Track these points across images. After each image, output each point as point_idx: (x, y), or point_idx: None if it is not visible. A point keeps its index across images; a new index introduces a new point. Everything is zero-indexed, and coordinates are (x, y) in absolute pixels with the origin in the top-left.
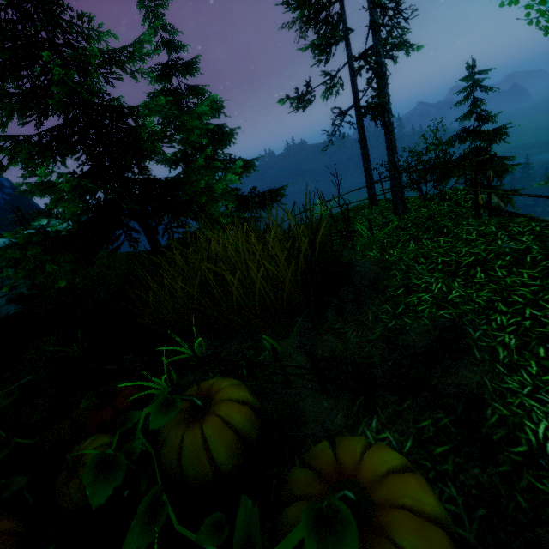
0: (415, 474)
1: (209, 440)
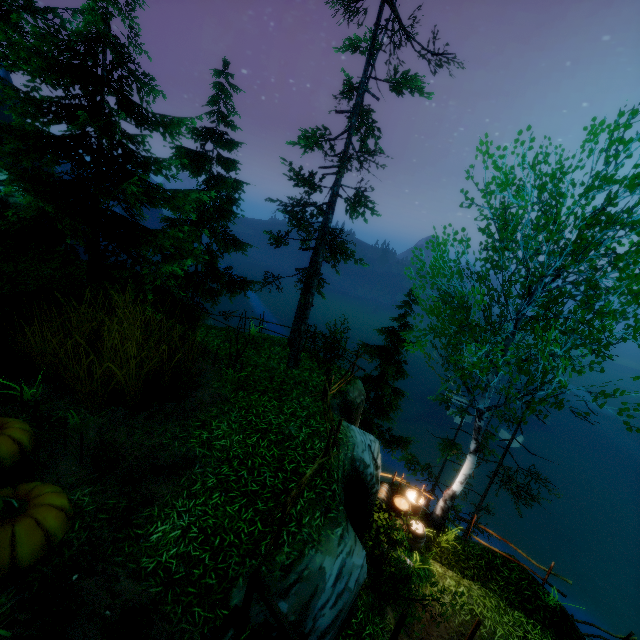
0: (61, 512)
1: None
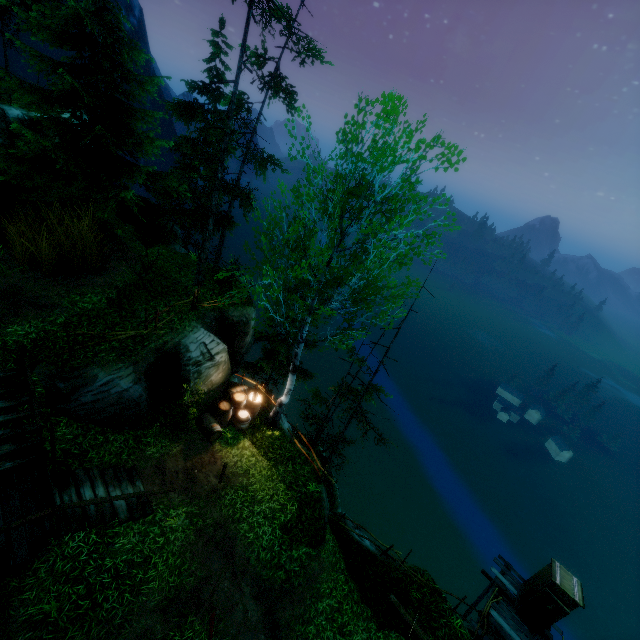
0: None
1: None
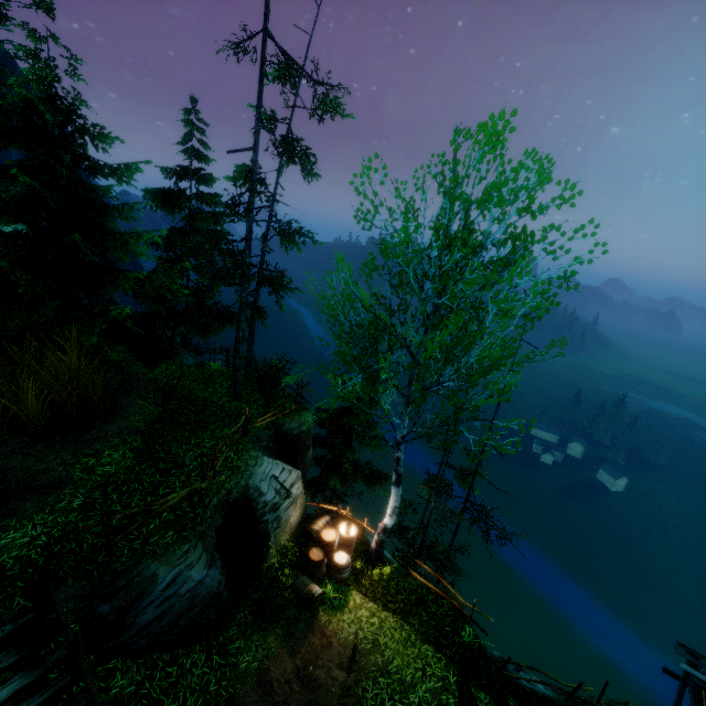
0: None
1: None
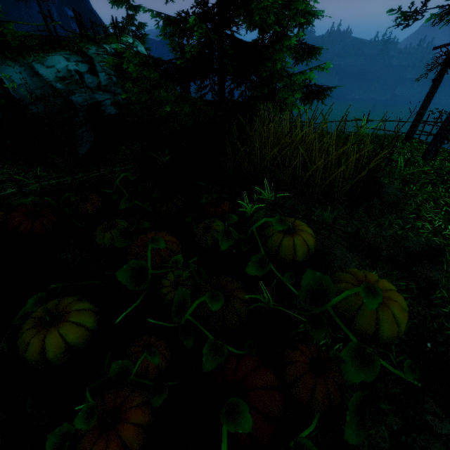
0: (401, 295)
1: (297, 245)
